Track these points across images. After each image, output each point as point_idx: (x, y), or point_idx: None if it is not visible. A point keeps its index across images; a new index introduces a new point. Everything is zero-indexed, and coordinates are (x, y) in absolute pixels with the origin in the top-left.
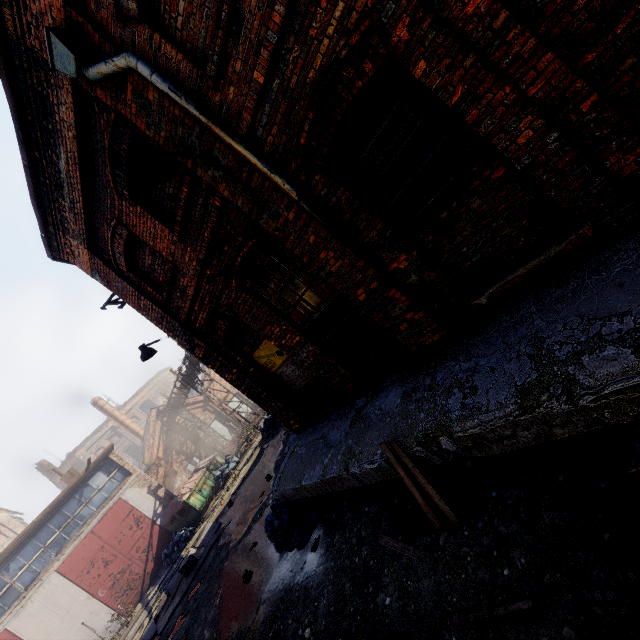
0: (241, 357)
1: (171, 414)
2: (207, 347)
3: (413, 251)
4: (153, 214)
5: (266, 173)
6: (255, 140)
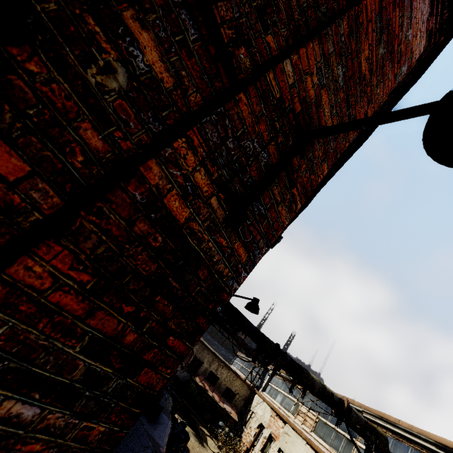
0: None
1: None
2: None
3: None
4: None
5: None
6: None
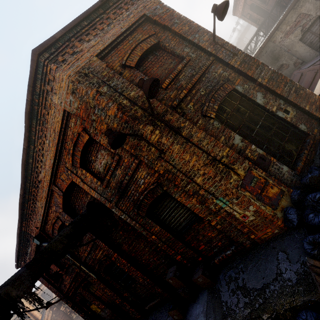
0: (85, 307)
1: (58, 305)
2: (73, 304)
3: (128, 293)
4: (57, 265)
5: (88, 272)
6: (86, 262)
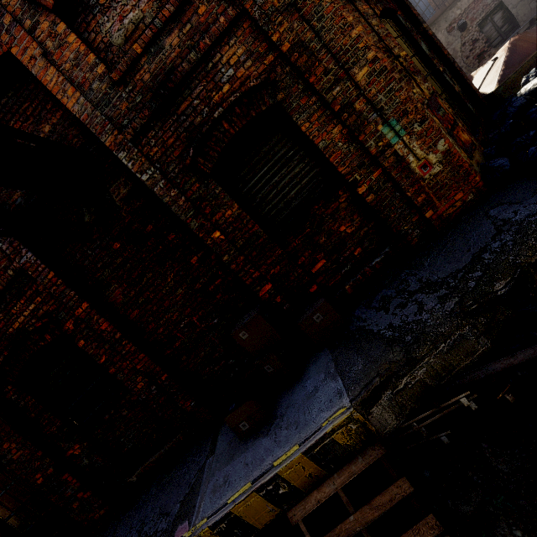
0: None
1: None
2: None
3: (84, 442)
4: None
5: None
6: None
